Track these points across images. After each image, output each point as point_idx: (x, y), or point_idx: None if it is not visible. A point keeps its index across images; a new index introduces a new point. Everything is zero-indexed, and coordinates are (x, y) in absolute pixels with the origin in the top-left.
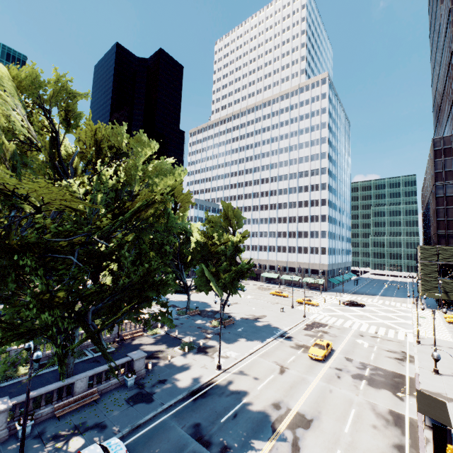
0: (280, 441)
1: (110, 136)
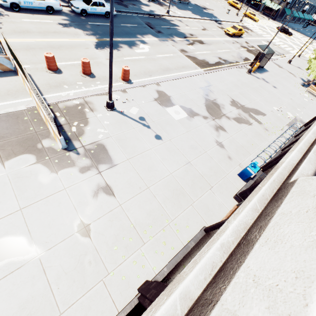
0: (186, 41)
1: None
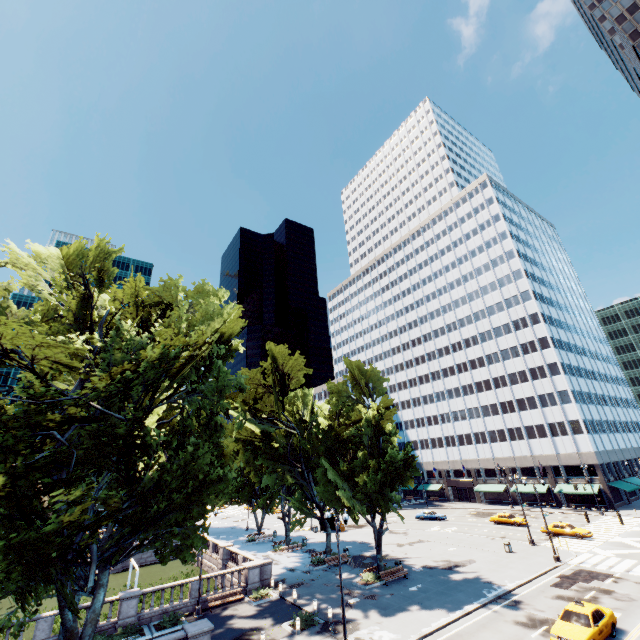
0: None
1: (160, 293)
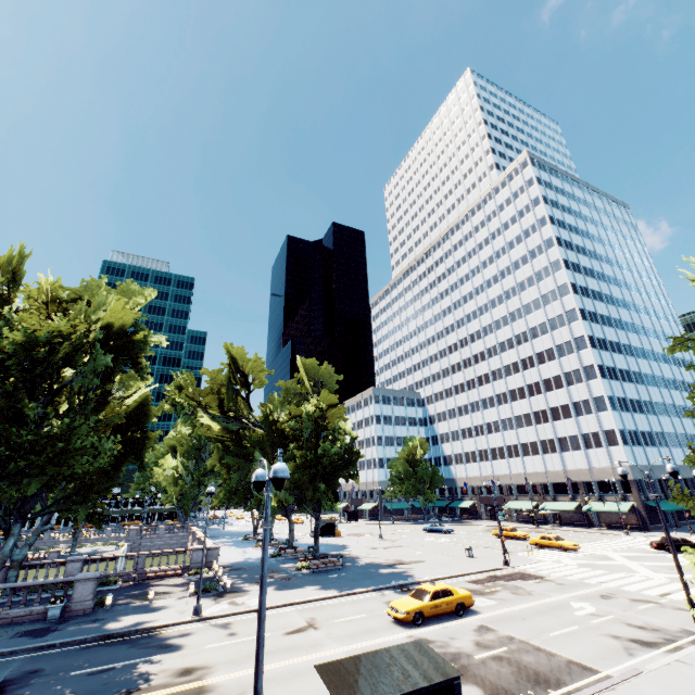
0: None
1: (81, 293)
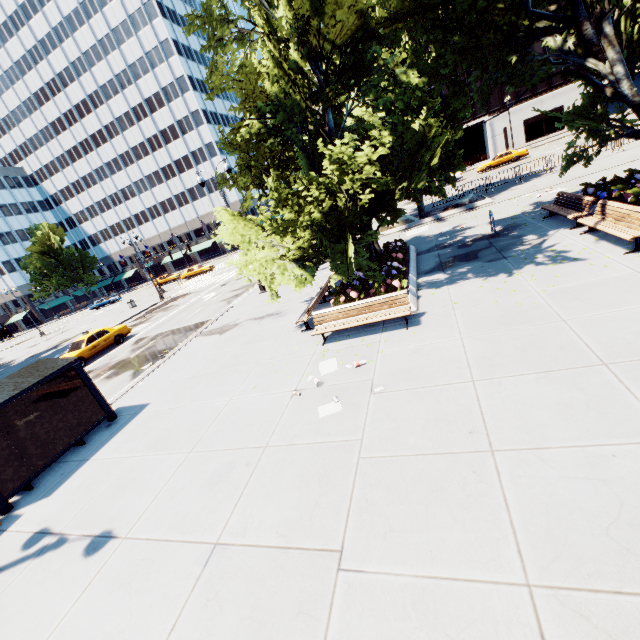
0: None
1: None
